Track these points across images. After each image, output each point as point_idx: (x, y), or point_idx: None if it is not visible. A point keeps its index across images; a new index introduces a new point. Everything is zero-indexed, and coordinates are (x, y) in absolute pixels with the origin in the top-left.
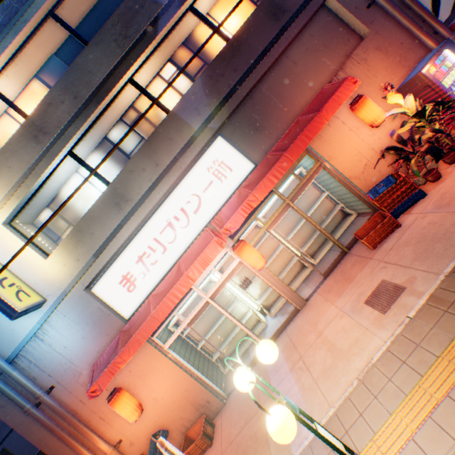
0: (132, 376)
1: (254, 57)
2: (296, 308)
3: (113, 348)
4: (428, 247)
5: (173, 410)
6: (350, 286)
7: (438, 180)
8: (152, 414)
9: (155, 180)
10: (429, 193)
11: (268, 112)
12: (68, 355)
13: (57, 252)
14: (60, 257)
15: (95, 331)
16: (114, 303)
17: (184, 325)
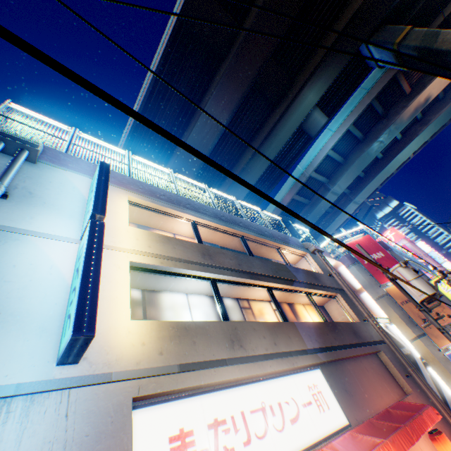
0: None
1: (345, 341)
2: None
3: None
4: None
5: None
6: None
7: None
8: None
9: (270, 352)
10: None
11: (353, 384)
12: None
13: (149, 323)
14: (146, 331)
15: None
16: None
17: None
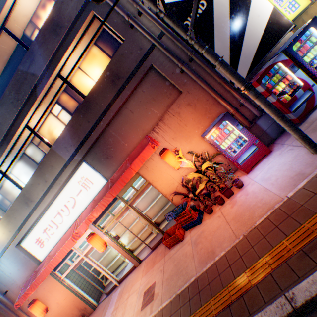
0: (45, 290)
1: (101, 112)
2: (135, 265)
3: (31, 279)
4: (173, 275)
5: (68, 309)
6: (150, 270)
7: (210, 214)
8: (57, 309)
9: (46, 190)
10: (202, 223)
11: (115, 146)
12: (13, 277)
13: None
14: (1, 229)
15: (24, 267)
16: (34, 252)
17: (71, 268)
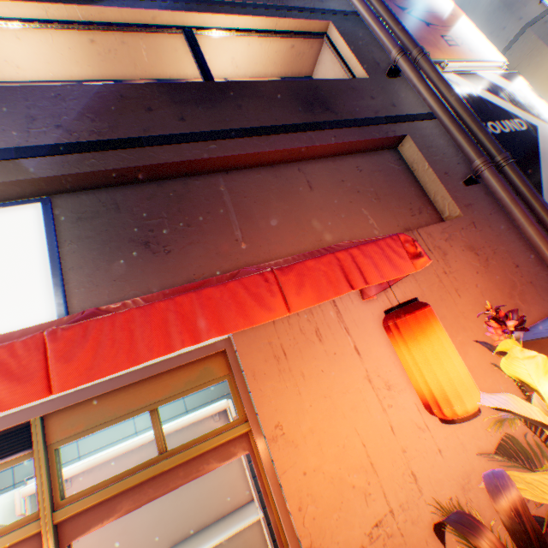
0: None
1: (237, 125)
2: None
3: None
4: None
5: None
6: None
7: None
8: None
9: None
10: None
11: (203, 228)
12: None
13: None
14: None
15: None
16: None
17: None
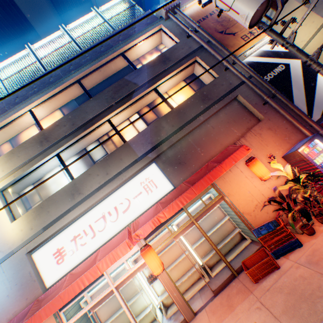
0: None
1: (186, 120)
2: (185, 319)
3: (24, 314)
4: (296, 302)
5: None
6: (230, 315)
7: (312, 234)
8: None
9: (103, 183)
10: (304, 244)
11: (190, 153)
12: None
13: (21, 218)
14: (21, 223)
15: (19, 292)
16: (43, 271)
17: (88, 308)
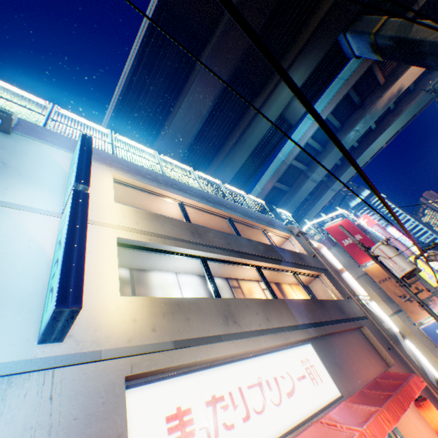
0: None
1: (332, 317)
2: None
3: None
4: None
5: None
6: None
7: None
8: None
9: (263, 327)
10: None
11: (341, 358)
12: None
13: (139, 299)
14: (137, 307)
15: None
16: None
17: None
